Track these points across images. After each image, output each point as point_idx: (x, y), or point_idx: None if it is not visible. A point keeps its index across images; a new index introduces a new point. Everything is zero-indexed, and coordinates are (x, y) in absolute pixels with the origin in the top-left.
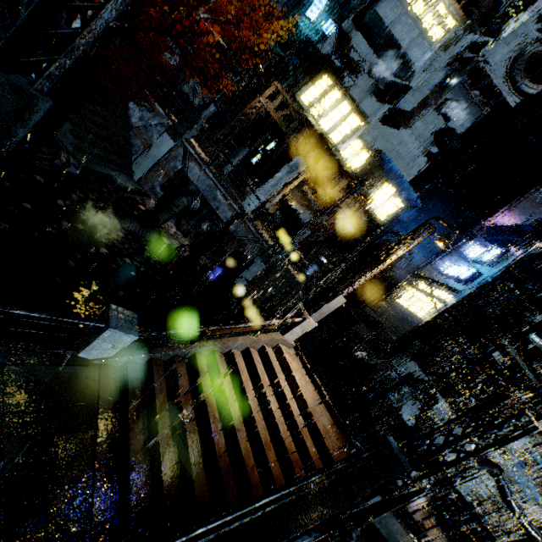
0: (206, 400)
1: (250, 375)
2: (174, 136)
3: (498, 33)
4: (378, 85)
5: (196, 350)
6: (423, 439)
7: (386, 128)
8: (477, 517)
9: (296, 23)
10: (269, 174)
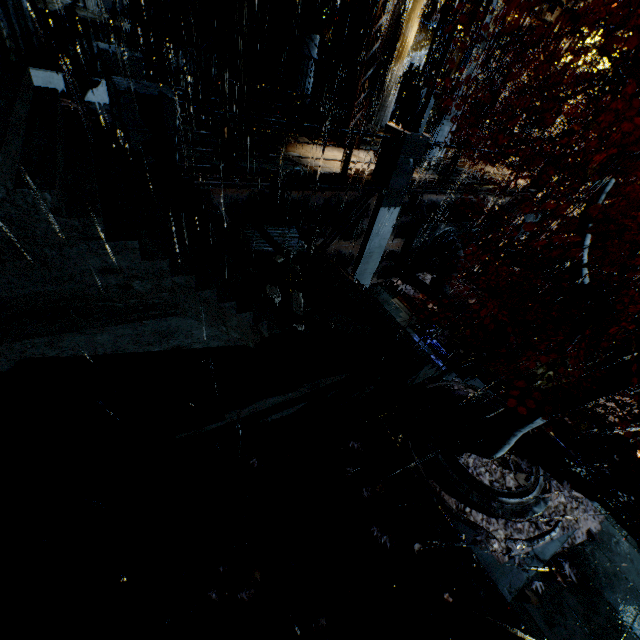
0: None
1: None
2: (395, 200)
3: None
4: None
5: None
6: None
7: None
8: None
9: None
10: None
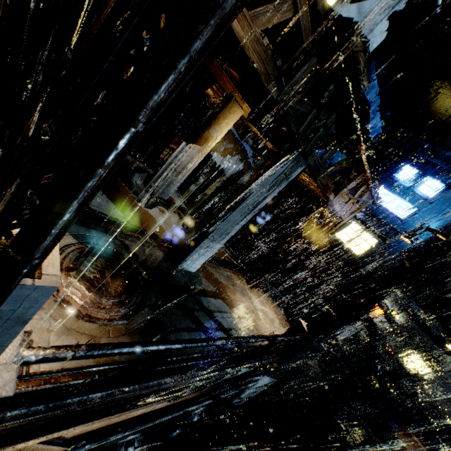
0: None
1: None
2: None
3: None
4: None
5: None
6: None
7: None
8: None
9: None
10: None
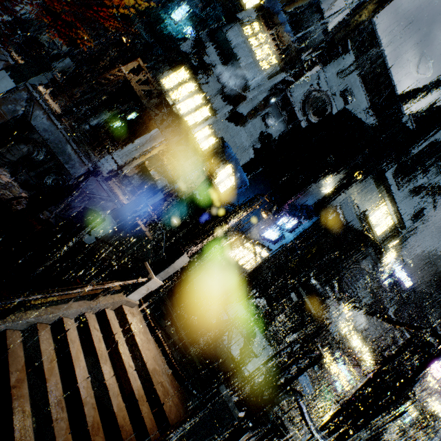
0: (12, 391)
1: (83, 345)
2: (16, 78)
3: (297, 77)
4: (223, 89)
5: (8, 325)
6: (248, 380)
7: (227, 123)
8: (283, 435)
9: (161, 18)
10: (129, 141)
